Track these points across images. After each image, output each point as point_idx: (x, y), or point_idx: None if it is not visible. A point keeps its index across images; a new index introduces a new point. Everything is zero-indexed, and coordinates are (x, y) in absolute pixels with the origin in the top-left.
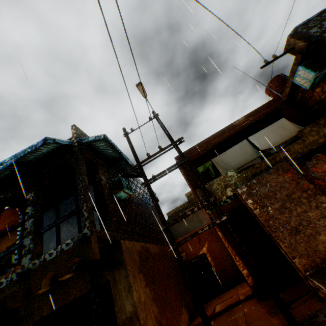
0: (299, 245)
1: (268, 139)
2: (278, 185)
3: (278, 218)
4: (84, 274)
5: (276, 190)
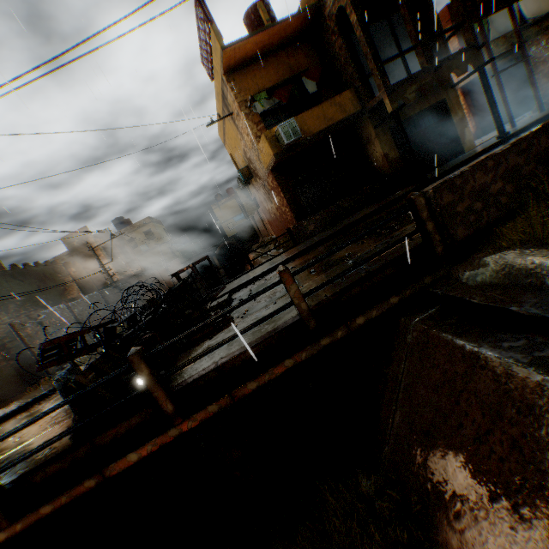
0: (542, 85)
1: (530, 11)
2: (545, 46)
3: (538, 69)
4: (423, 96)
5: (543, 50)
